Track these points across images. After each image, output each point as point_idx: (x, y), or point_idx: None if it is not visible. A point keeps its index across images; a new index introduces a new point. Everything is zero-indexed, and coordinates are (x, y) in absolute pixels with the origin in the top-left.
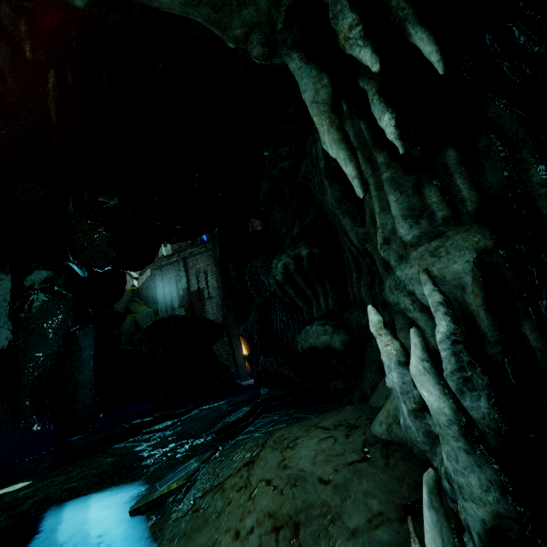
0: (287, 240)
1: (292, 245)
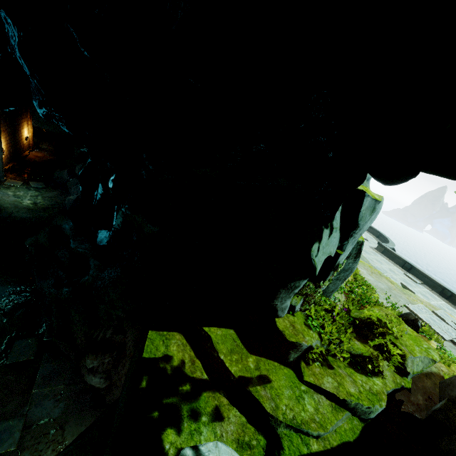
0: (101, 335)
1: (103, 355)
